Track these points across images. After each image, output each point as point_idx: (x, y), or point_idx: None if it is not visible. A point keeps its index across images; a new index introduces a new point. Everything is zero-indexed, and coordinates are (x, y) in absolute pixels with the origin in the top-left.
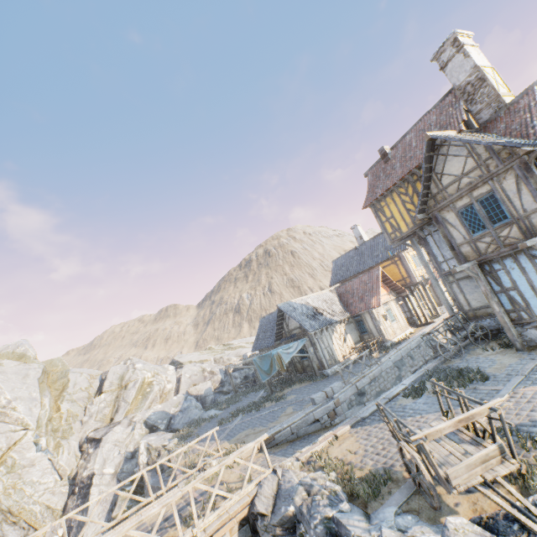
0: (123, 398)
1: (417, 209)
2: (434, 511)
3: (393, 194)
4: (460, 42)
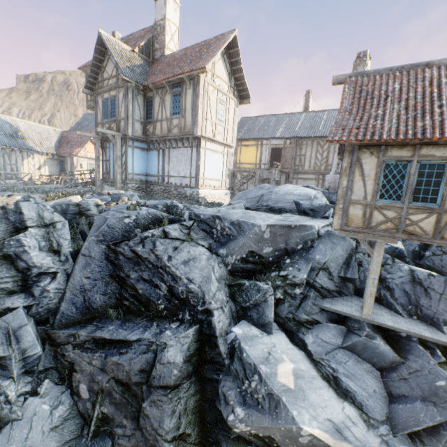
0: None
1: (85, 84)
2: None
3: None
4: None
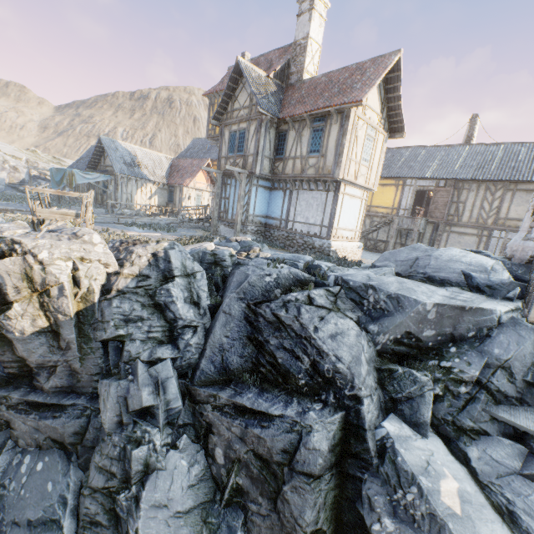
0: None
1: (214, 115)
2: None
3: None
4: (314, 3)
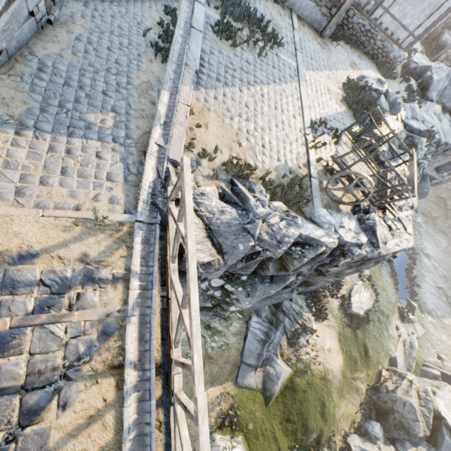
0: None
1: None
2: (334, 203)
3: None
4: None
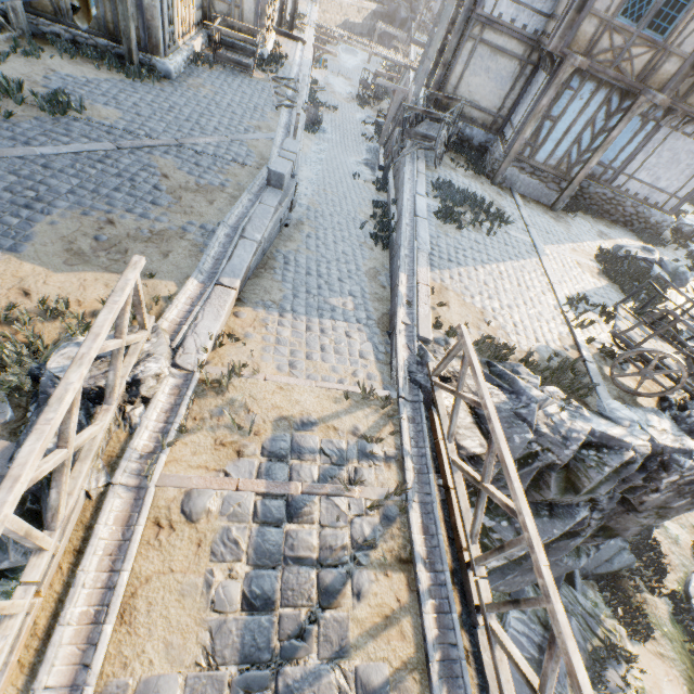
0: None
1: None
2: (628, 395)
3: None
4: None
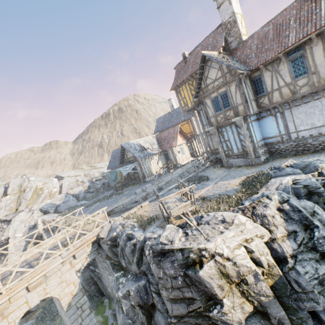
0: (23, 197)
1: (194, 95)
2: None
3: (186, 84)
4: None
